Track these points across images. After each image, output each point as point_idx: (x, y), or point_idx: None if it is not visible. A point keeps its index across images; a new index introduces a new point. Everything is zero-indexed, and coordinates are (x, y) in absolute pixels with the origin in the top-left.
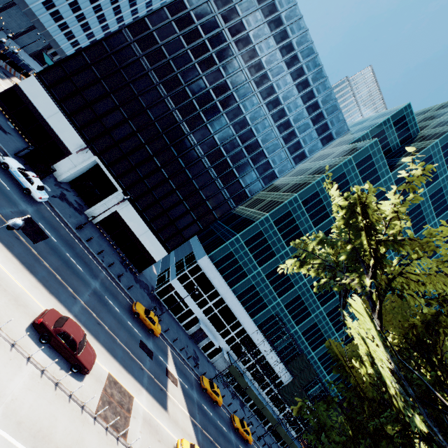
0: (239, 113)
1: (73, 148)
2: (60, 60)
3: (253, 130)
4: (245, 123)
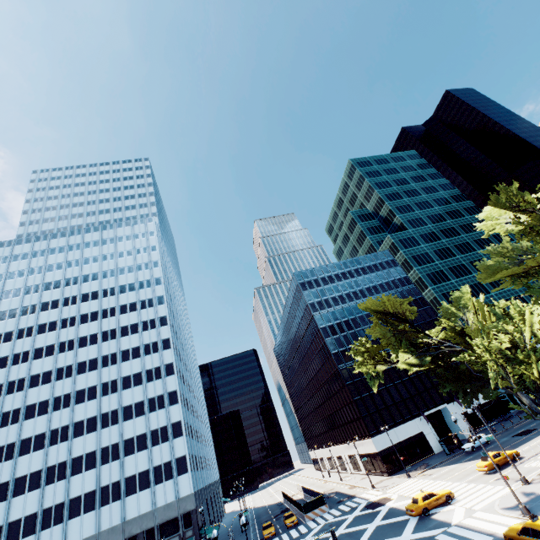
0: None
1: (418, 429)
2: (360, 416)
3: None
4: None
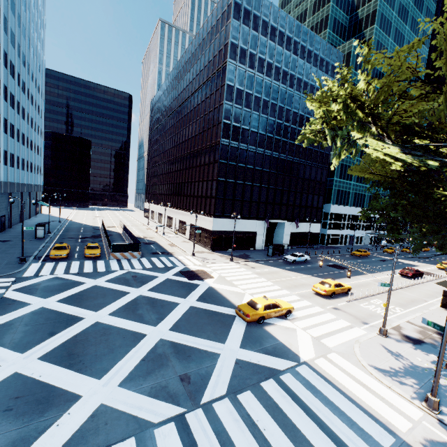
0: (296, 115)
1: (254, 228)
2: (215, 196)
3: (307, 116)
4: (302, 117)
